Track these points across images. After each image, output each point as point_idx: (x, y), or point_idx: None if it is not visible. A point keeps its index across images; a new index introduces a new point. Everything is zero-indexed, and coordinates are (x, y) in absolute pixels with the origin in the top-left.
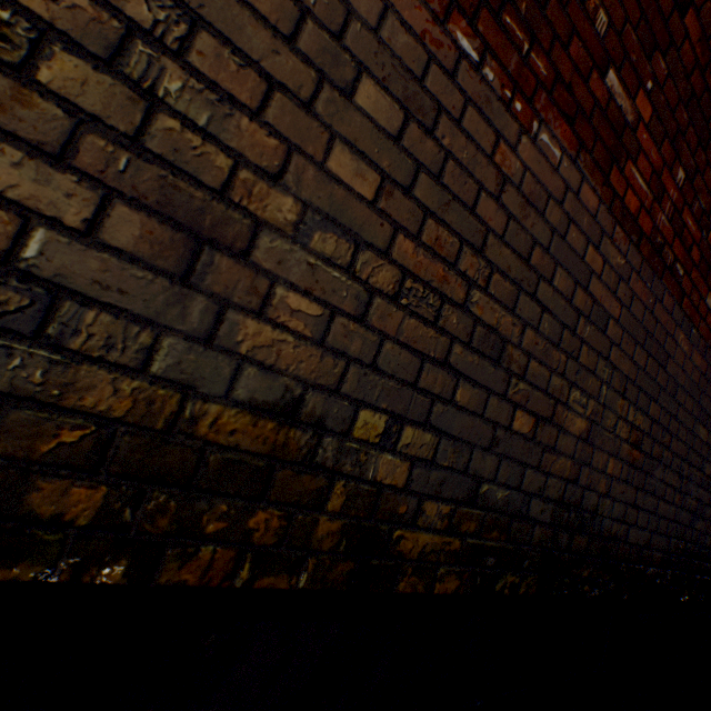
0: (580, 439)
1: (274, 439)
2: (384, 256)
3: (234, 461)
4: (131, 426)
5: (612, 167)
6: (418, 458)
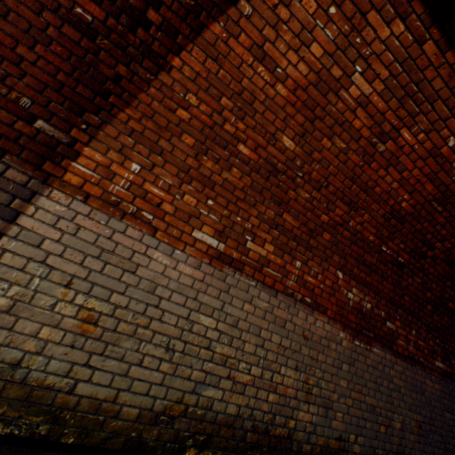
0: (399, 429)
1: (338, 444)
2: (349, 397)
3: (334, 450)
4: (323, 445)
5: (392, 343)
6: (361, 444)
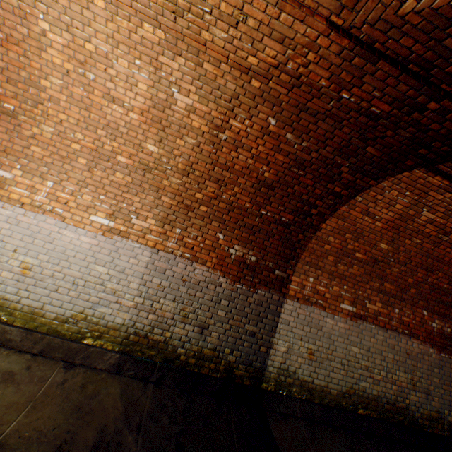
0: None
1: (437, 414)
2: (441, 388)
3: (434, 417)
4: (427, 414)
5: None
6: None
